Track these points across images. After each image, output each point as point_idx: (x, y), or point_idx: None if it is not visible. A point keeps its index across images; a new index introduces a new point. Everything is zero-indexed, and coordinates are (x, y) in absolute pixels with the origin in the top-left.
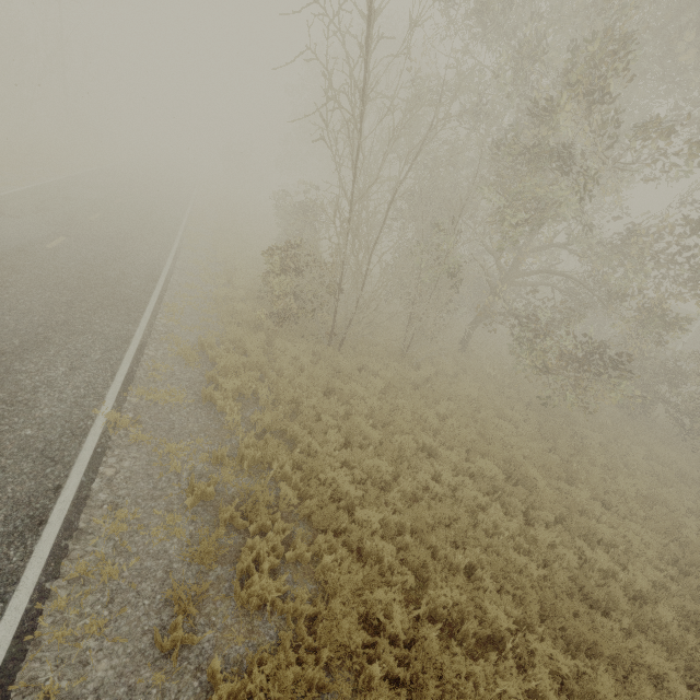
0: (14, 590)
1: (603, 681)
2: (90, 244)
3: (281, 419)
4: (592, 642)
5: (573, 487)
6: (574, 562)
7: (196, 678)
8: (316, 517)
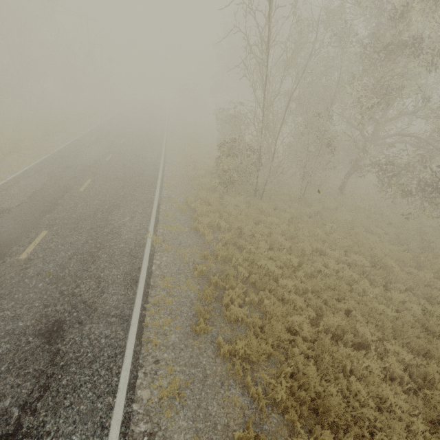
0: (134, 306)
1: (433, 368)
2: (123, 156)
3: (234, 236)
4: (427, 350)
5: (420, 271)
6: (418, 311)
7: (212, 345)
8: (258, 283)
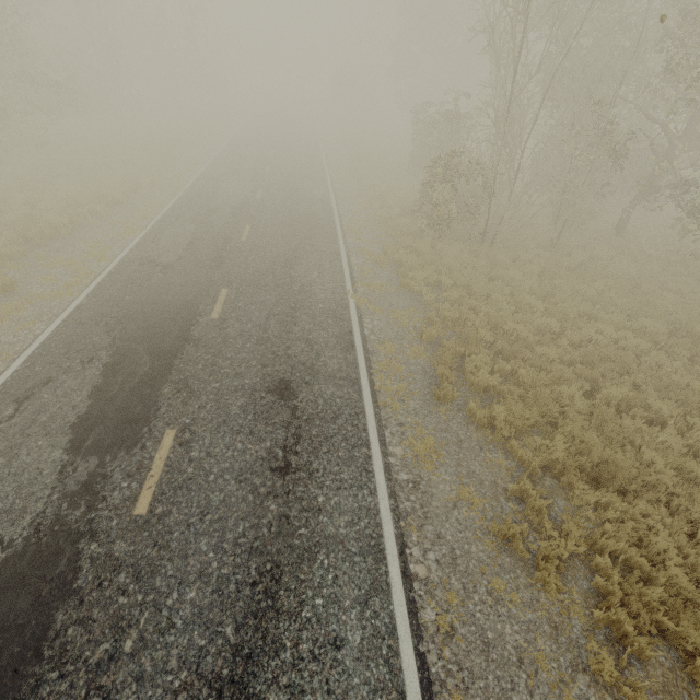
0: (359, 370)
1: None
2: (278, 191)
3: (464, 295)
4: None
5: None
6: None
7: (460, 413)
8: (506, 352)
